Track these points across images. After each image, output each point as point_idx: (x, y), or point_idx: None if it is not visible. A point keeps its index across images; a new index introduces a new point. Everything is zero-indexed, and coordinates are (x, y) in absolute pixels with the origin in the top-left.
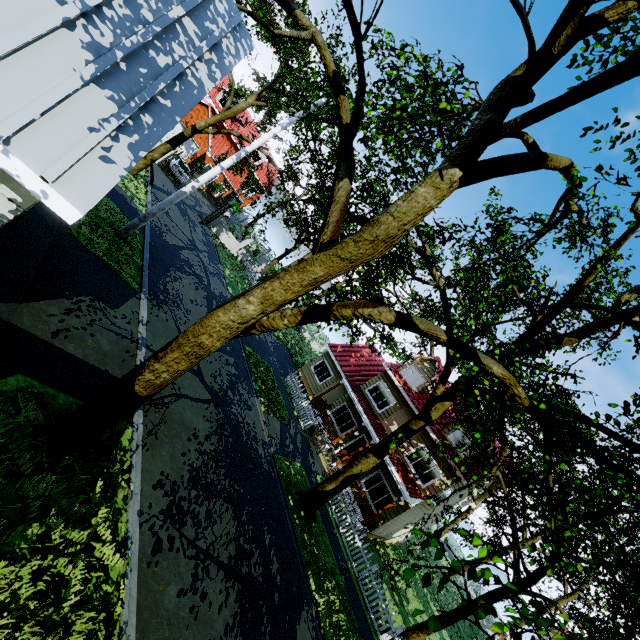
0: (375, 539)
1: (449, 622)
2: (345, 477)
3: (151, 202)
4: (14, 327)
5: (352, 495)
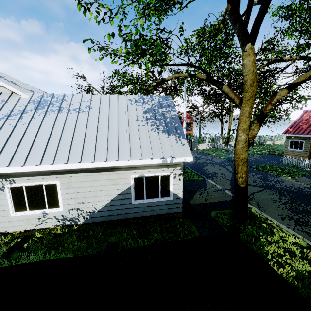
0: None
1: None
2: None
3: None
4: (198, 204)
5: None
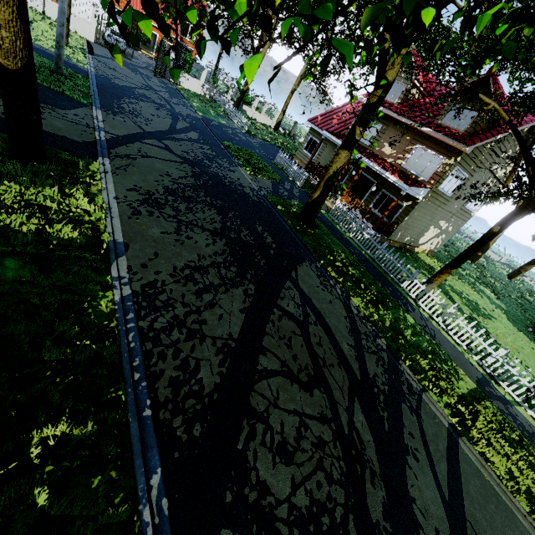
0: (400, 247)
1: (466, 257)
2: (325, 181)
3: (93, 63)
4: None
5: (359, 215)
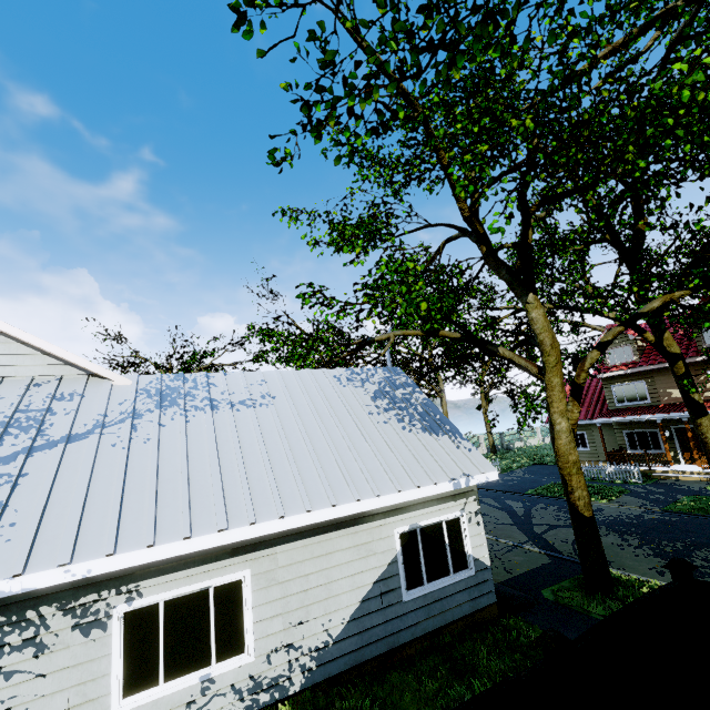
0: None
1: None
2: None
3: None
4: (502, 583)
5: None
